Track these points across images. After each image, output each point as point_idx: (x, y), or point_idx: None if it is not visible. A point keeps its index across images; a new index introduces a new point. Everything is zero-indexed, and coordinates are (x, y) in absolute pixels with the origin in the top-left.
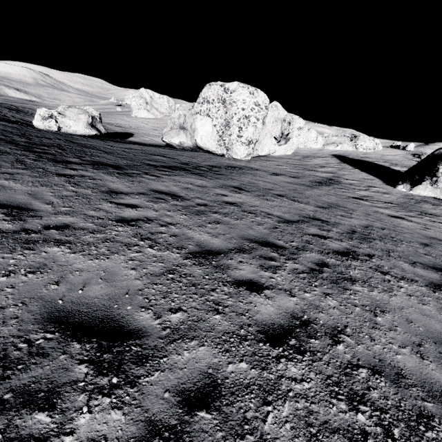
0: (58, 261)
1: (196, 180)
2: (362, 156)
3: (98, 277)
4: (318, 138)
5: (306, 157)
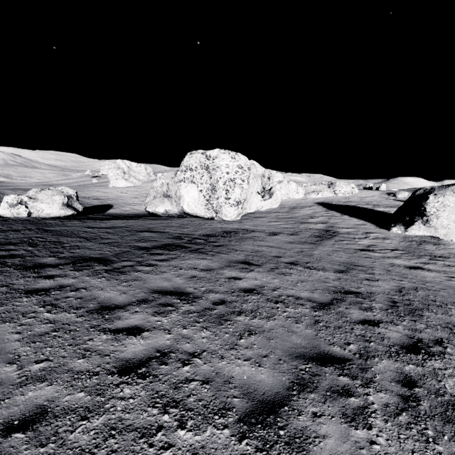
0: None
1: (198, 261)
2: (344, 201)
3: None
4: (299, 188)
5: (293, 208)
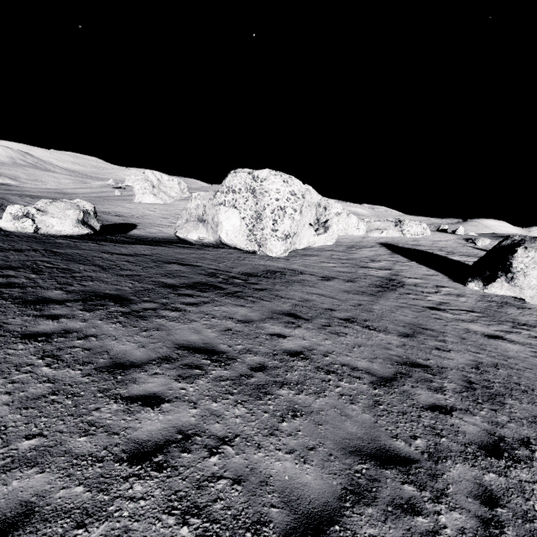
0: None
1: (235, 309)
2: (413, 243)
3: None
4: (360, 224)
5: (351, 247)
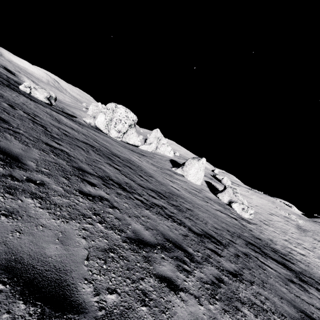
0: None
1: (62, 116)
2: None
3: None
4: (171, 151)
5: (156, 154)
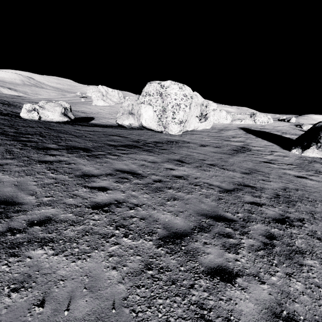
0: (42, 268)
1: (148, 156)
2: (260, 128)
3: (82, 287)
4: (227, 116)
5: (221, 130)
